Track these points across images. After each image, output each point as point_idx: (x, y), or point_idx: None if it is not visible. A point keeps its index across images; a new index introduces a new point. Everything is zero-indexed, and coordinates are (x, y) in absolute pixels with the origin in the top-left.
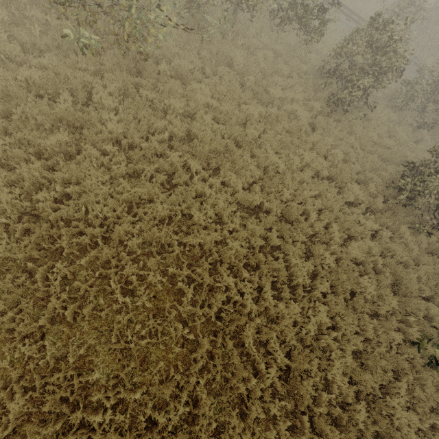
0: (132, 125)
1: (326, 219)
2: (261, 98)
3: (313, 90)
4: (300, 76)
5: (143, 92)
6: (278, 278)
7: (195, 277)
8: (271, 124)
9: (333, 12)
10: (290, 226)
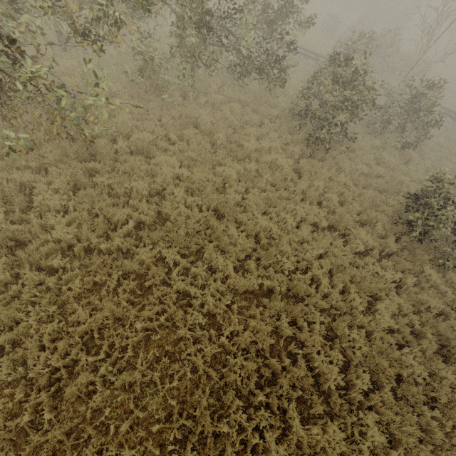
0: (85, 226)
1: (340, 281)
2: (236, 155)
3: (289, 132)
4: (272, 121)
5: (97, 179)
6: (303, 386)
7: (192, 428)
8: (253, 181)
9: (291, 58)
10: (301, 303)
